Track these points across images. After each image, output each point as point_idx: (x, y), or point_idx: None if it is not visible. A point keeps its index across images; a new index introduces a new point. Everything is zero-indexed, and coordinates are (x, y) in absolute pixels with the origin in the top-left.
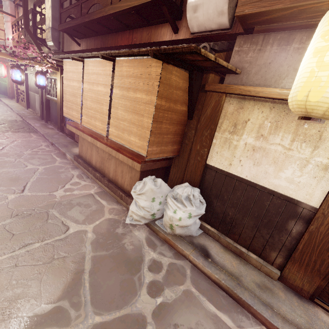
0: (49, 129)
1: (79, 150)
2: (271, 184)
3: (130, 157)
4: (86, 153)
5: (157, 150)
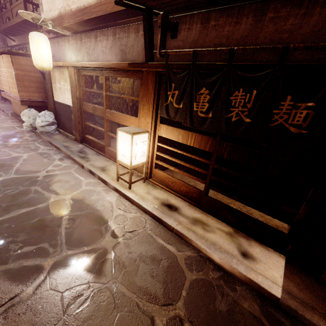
0: (5, 104)
1: (13, 109)
2: (66, 102)
3: (18, 100)
4: (15, 109)
5: (26, 95)
